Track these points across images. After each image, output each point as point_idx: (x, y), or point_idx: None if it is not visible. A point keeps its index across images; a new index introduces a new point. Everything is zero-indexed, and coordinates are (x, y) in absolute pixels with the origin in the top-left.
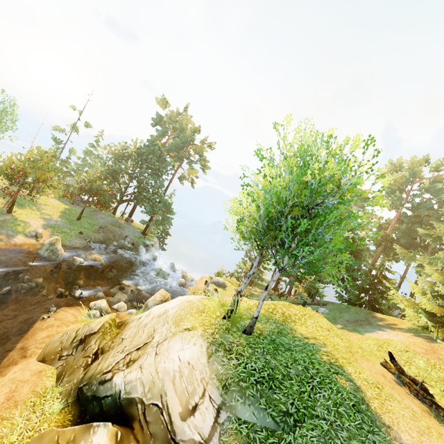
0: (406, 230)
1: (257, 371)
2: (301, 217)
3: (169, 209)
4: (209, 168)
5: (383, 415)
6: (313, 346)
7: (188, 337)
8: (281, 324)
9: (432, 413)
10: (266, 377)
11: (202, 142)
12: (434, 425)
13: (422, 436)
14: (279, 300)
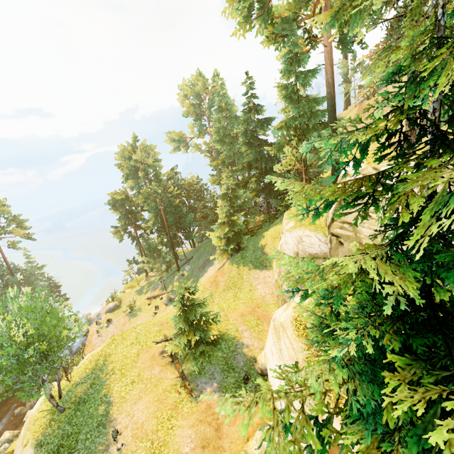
0: (219, 151)
1: (52, 449)
2: (36, 342)
3: (29, 280)
4: (27, 221)
5: (117, 411)
6: (103, 384)
7: (25, 452)
8: (100, 369)
9: (172, 361)
10: (55, 450)
11: None
12: (164, 374)
13: (135, 404)
14: (167, 275)
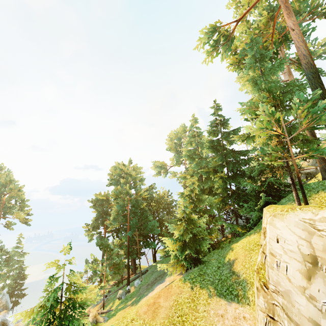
0: None
1: None
2: None
3: None
4: (29, 206)
5: None
6: None
7: None
8: None
9: None
10: None
11: (10, 190)
12: None
13: None
14: (116, 289)
